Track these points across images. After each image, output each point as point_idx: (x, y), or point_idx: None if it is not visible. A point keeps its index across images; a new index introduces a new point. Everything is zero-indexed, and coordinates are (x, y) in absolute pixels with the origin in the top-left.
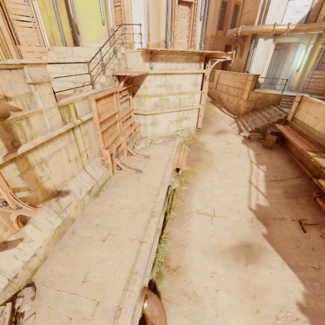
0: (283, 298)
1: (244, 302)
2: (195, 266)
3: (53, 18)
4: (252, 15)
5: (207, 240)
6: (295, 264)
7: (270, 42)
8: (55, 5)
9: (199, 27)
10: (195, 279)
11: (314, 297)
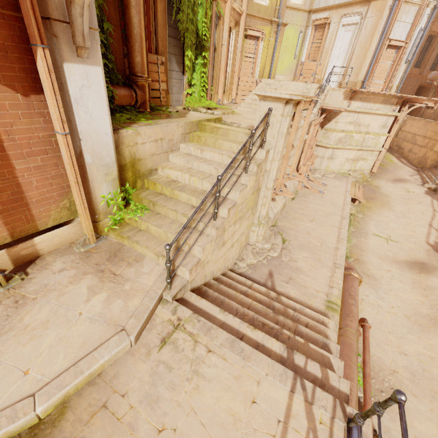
0: None
1: (415, 289)
2: (373, 263)
3: (269, 55)
4: None
5: (383, 252)
6: None
7: None
8: (276, 46)
9: (401, 70)
10: (373, 269)
11: None
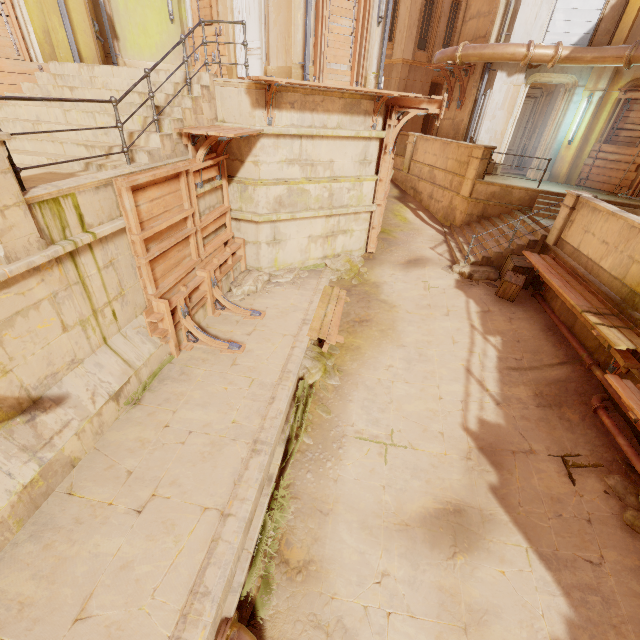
0: (525, 632)
1: None
2: (346, 560)
3: None
4: (485, 22)
5: (375, 499)
6: (553, 554)
7: (520, 82)
8: None
9: (375, 40)
10: (344, 590)
11: (589, 629)
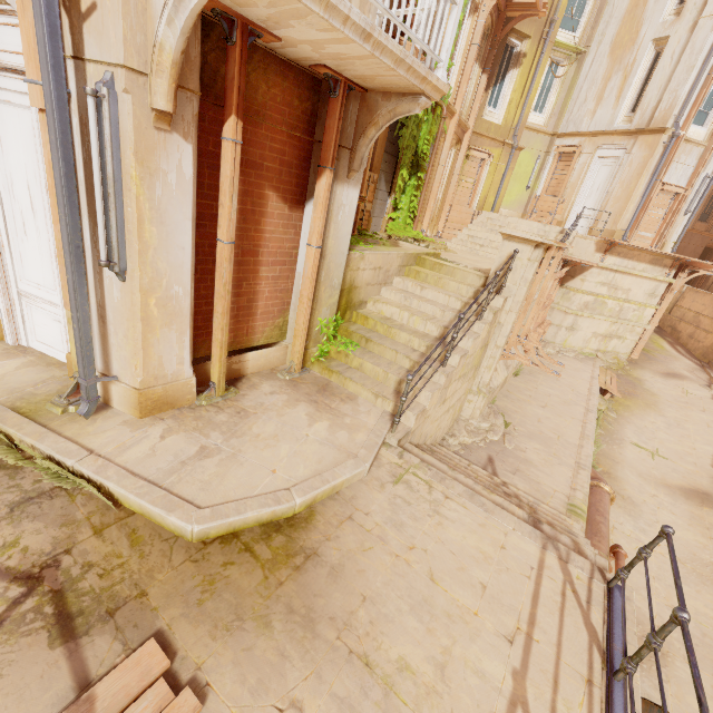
0: None
1: (693, 527)
2: (630, 482)
3: (495, 183)
4: None
5: (646, 470)
6: None
7: None
8: (506, 173)
9: (679, 223)
10: (630, 490)
11: None
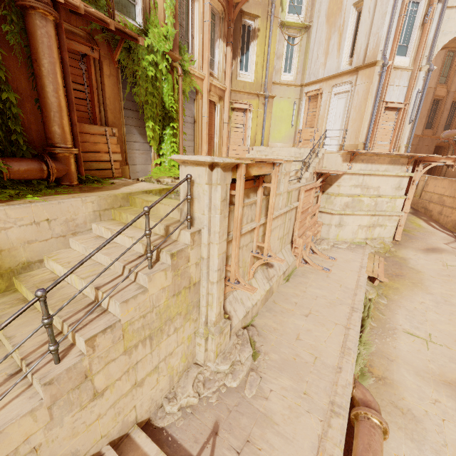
0: None
1: None
2: (408, 385)
3: (259, 125)
4: None
5: (423, 364)
6: None
7: None
8: (265, 116)
9: (407, 130)
10: (409, 398)
11: None
